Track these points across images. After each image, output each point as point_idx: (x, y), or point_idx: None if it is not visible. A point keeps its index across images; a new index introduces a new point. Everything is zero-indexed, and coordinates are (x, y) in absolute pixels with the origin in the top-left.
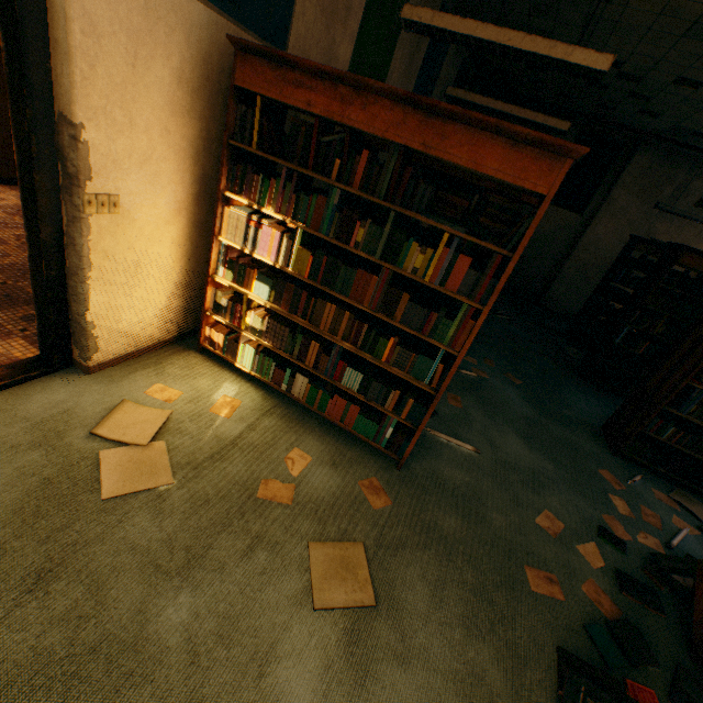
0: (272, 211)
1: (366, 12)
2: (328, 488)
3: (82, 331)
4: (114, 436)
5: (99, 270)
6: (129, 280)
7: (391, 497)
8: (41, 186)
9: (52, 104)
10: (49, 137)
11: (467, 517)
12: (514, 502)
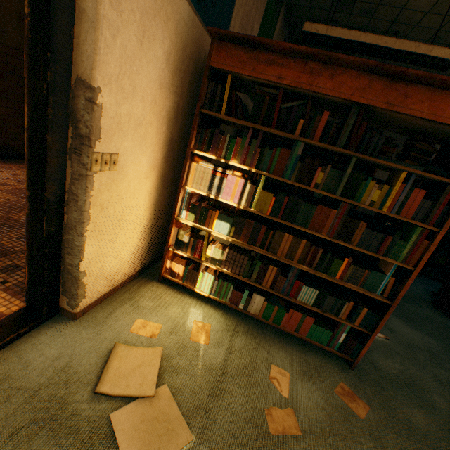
0: (237, 163)
1: (258, 34)
2: (318, 404)
3: (74, 280)
4: (118, 391)
5: (94, 222)
6: (114, 228)
7: (364, 400)
8: (51, 146)
9: (69, 70)
10: (64, 101)
11: (423, 407)
12: (438, 381)
